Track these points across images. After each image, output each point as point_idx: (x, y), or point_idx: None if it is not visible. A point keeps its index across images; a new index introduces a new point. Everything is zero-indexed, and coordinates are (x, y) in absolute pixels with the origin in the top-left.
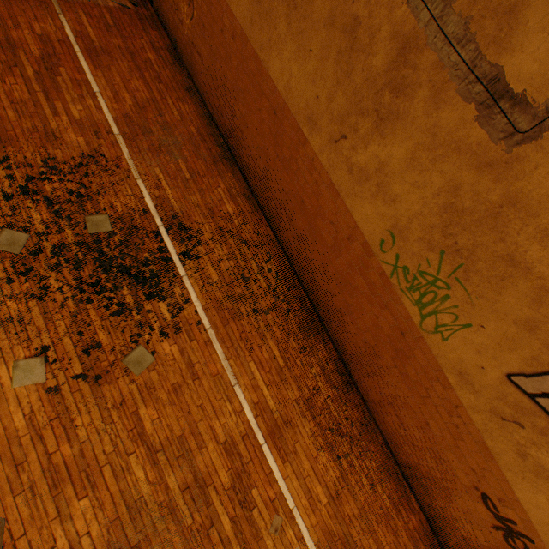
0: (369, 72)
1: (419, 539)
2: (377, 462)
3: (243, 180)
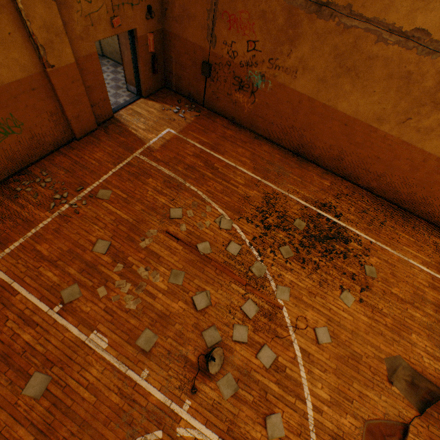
0: (423, 89)
1: None
2: None
3: (316, 166)
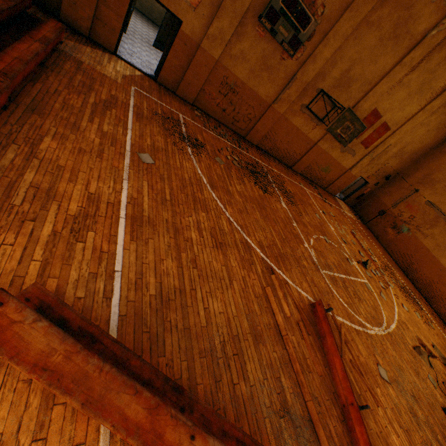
0: None
1: None
2: None
3: (411, 283)
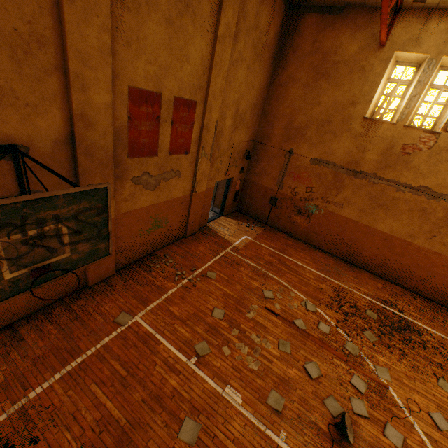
0: (437, 217)
1: None
2: None
3: (365, 271)
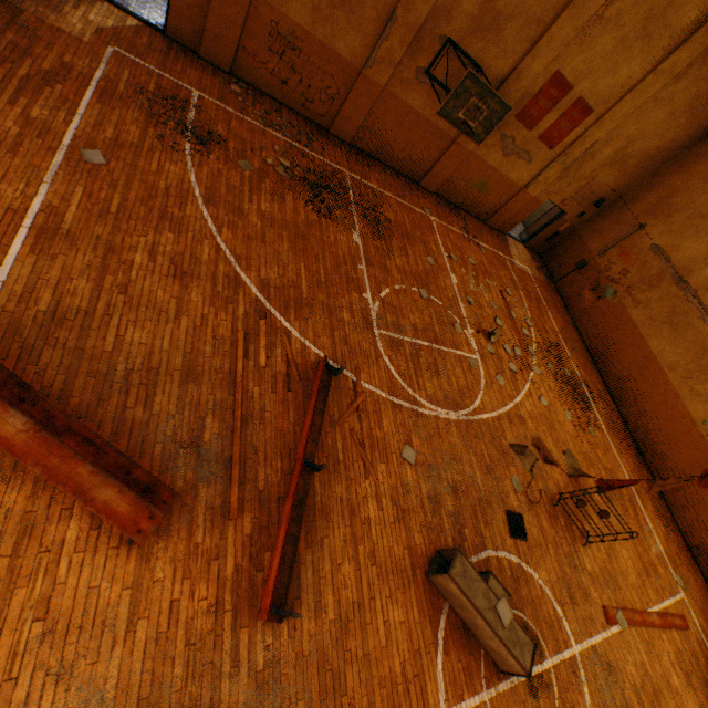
0: None
1: (705, 591)
2: (678, 540)
3: (599, 376)
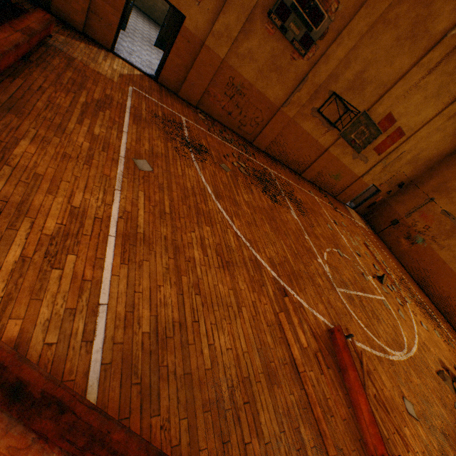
0: None
1: None
2: None
3: (427, 297)
